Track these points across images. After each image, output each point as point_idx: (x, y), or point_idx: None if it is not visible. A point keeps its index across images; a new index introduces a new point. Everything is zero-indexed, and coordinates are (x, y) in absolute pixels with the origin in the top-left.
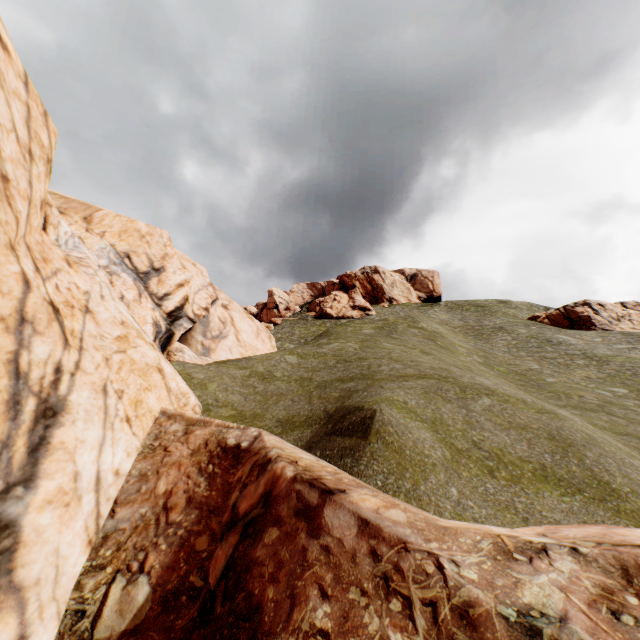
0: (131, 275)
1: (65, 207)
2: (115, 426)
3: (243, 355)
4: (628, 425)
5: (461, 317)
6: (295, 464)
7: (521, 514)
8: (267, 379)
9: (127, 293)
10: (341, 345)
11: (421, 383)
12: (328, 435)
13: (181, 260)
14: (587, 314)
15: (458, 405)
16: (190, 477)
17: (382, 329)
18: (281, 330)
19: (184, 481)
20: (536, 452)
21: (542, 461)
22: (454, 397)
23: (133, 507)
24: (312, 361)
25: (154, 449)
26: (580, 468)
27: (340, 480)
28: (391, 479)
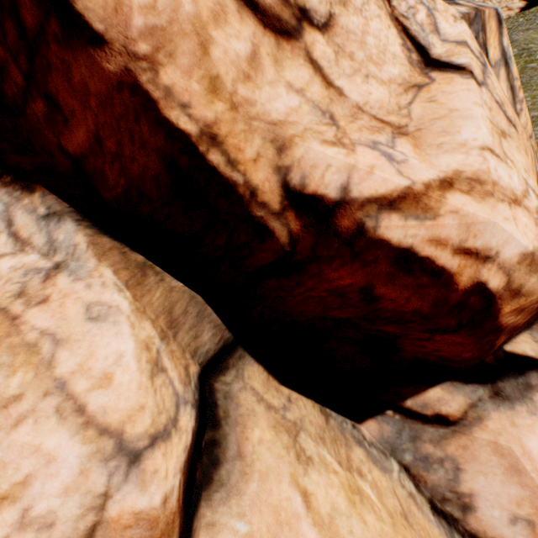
0: None
1: None
2: None
3: None
4: None
5: None
6: None
7: None
8: None
9: None
10: None
11: None
12: None
13: None
14: None
15: None
16: None
17: None
18: None
19: None
20: None
21: None
22: None
23: None
24: None
25: None
26: None
27: None
28: None
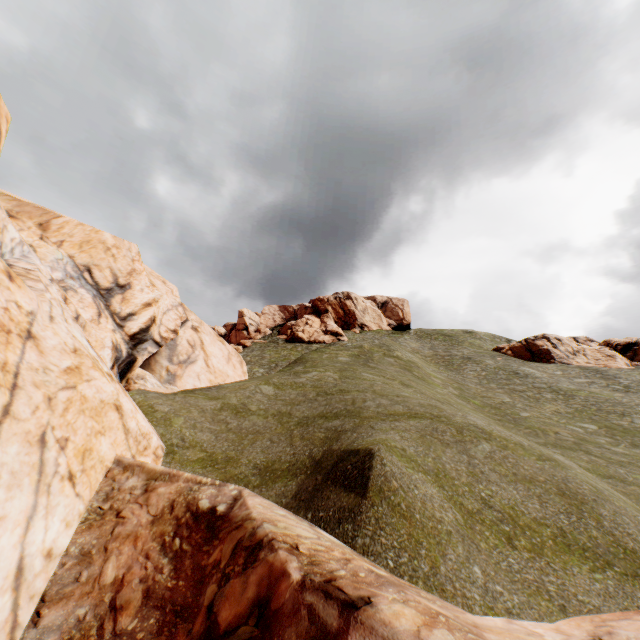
0: (90, 291)
1: (17, 210)
2: (52, 488)
3: (212, 382)
4: (608, 466)
5: (430, 346)
6: (297, 552)
7: (556, 599)
8: (241, 413)
9: (84, 312)
10: (320, 375)
11: (414, 424)
12: (319, 490)
13: (150, 277)
14: (547, 347)
15: (458, 451)
16: (149, 557)
17: (358, 357)
18: (251, 353)
19: (141, 563)
20: (550, 511)
21: (559, 523)
22: (452, 442)
23: (67, 606)
24: (290, 392)
25: (103, 514)
26: (600, 531)
27: (356, 576)
28: (404, 556)
